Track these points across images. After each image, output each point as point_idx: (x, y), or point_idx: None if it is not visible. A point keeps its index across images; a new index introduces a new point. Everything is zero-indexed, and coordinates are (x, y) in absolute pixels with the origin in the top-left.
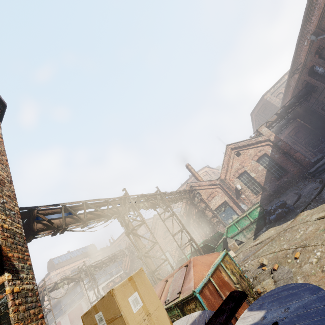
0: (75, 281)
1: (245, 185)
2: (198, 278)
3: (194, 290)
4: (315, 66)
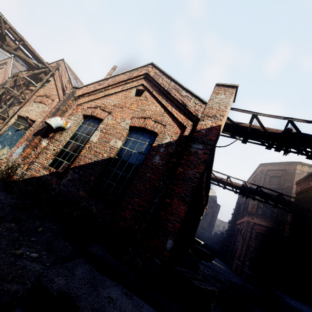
0: None
1: (72, 136)
2: None
3: None
4: None
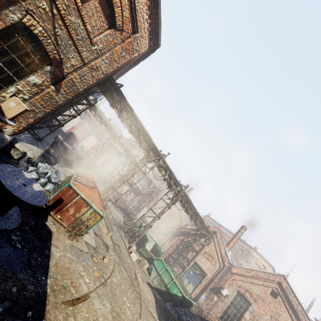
0: (126, 155)
1: (231, 302)
2: (80, 188)
3: (70, 182)
4: None
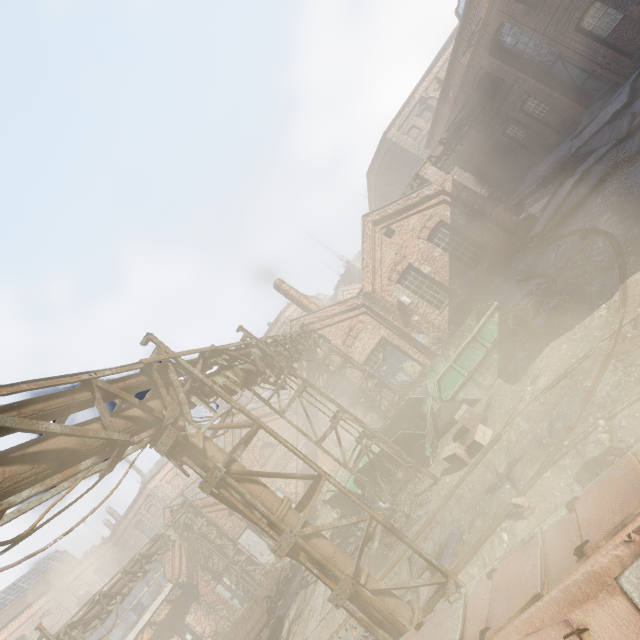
0: None
1: (414, 294)
2: None
3: None
4: (500, 32)
